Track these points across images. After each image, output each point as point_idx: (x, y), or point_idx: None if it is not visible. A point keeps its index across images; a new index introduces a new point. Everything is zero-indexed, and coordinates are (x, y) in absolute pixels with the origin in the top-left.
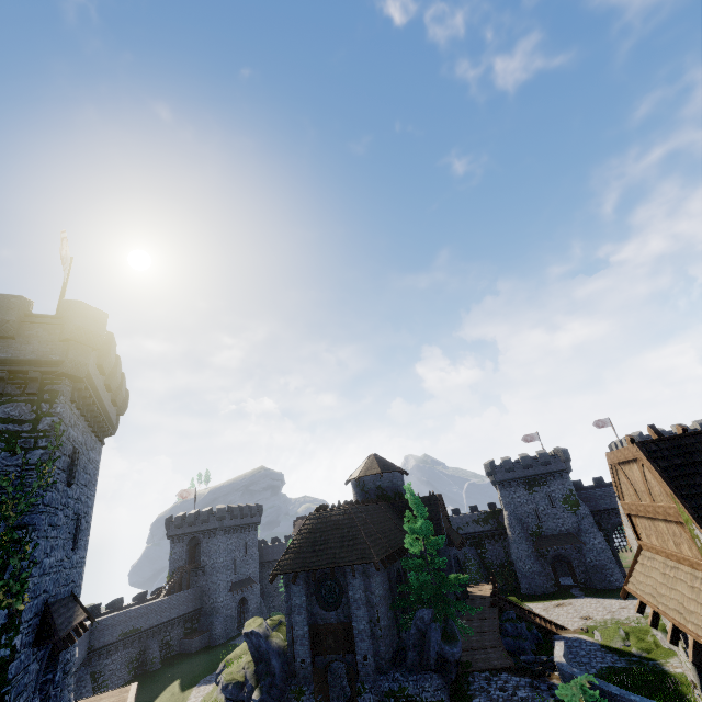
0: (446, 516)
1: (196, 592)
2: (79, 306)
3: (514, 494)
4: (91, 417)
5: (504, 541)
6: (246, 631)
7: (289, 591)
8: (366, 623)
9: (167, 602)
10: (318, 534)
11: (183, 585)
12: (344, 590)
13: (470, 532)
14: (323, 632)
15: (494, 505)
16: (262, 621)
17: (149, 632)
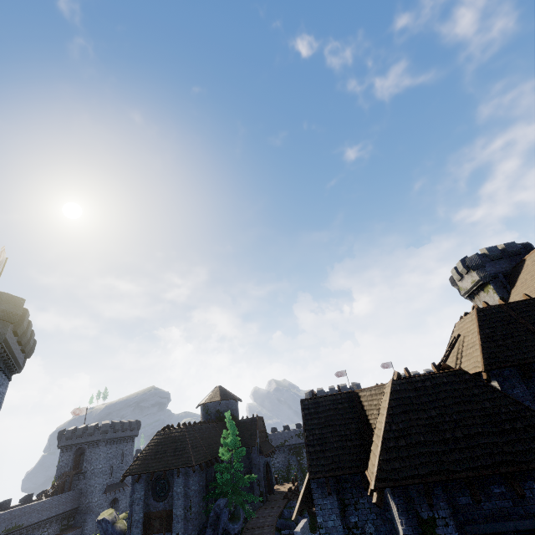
0: (265, 432)
1: (76, 494)
2: (6, 296)
3: None
4: (4, 363)
5: None
6: (99, 519)
7: (133, 488)
8: (182, 510)
9: (49, 502)
10: (160, 446)
11: (66, 488)
12: (171, 486)
13: (293, 444)
14: (153, 517)
15: None
16: (113, 511)
17: (29, 528)
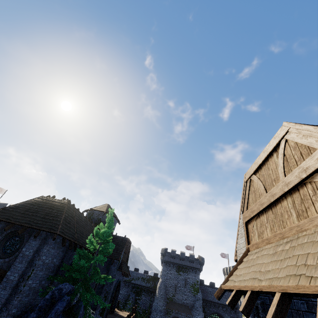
0: (128, 256)
1: None
2: None
3: (169, 271)
4: None
5: (152, 297)
6: None
7: None
8: (18, 276)
9: None
10: (35, 207)
11: None
12: (22, 246)
13: (137, 283)
14: None
15: (157, 274)
16: None
17: None
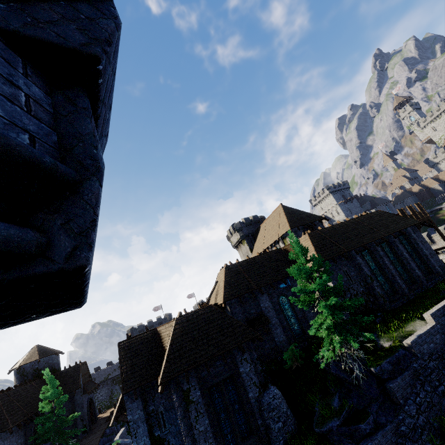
0: (89, 374)
1: None
2: None
3: None
4: None
5: None
6: None
7: None
8: None
9: None
10: None
11: None
12: None
13: (116, 375)
14: None
15: None
16: None
17: None
